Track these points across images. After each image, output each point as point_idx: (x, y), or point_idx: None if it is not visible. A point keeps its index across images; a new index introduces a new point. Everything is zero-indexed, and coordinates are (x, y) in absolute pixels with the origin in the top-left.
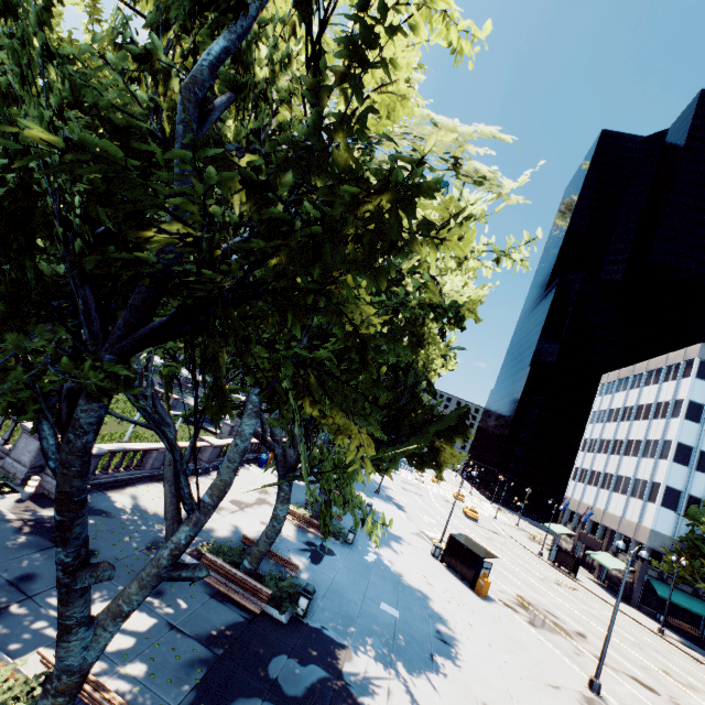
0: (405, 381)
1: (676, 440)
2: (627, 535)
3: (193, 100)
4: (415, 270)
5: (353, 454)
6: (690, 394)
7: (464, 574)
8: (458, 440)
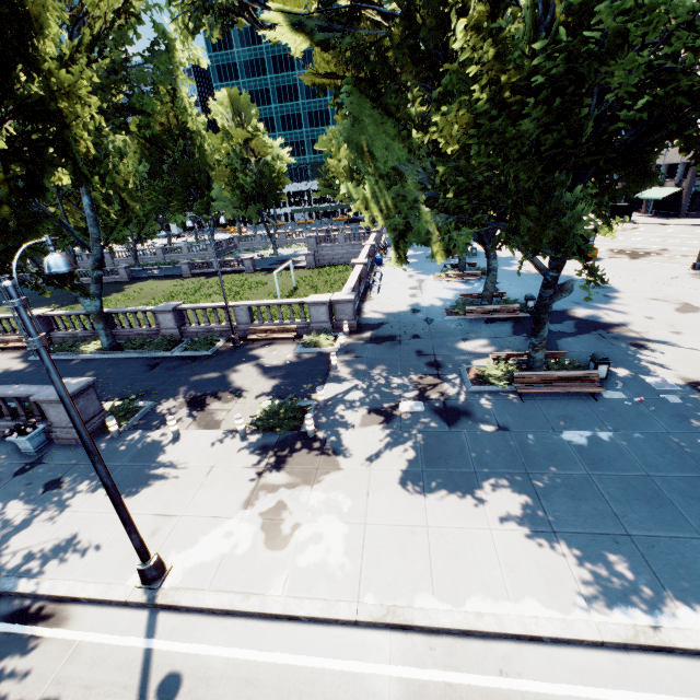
0: None
1: None
2: (674, 163)
3: None
4: None
5: None
6: None
7: (574, 254)
8: None
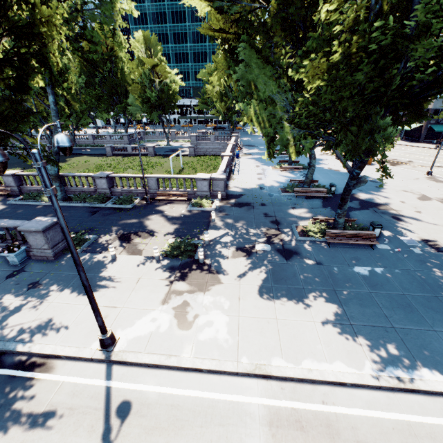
0: None
1: None
2: None
3: None
4: None
5: None
6: None
7: None
8: None
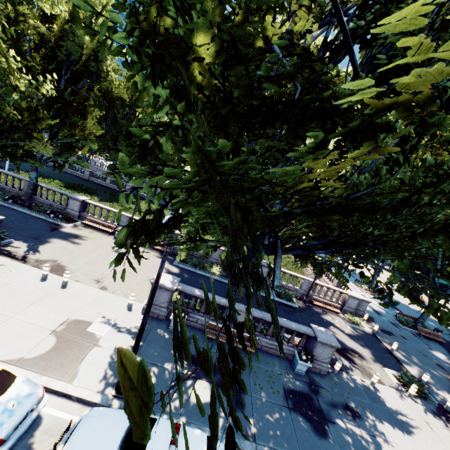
0: None
1: None
2: None
3: None
4: None
5: None
6: None
7: None
8: None
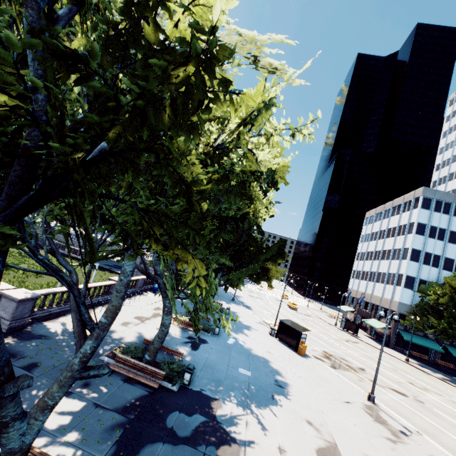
0: (243, 227)
1: (411, 247)
2: (385, 307)
3: (35, 8)
4: (238, 146)
5: (190, 276)
6: (418, 219)
7: (290, 343)
8: (280, 261)
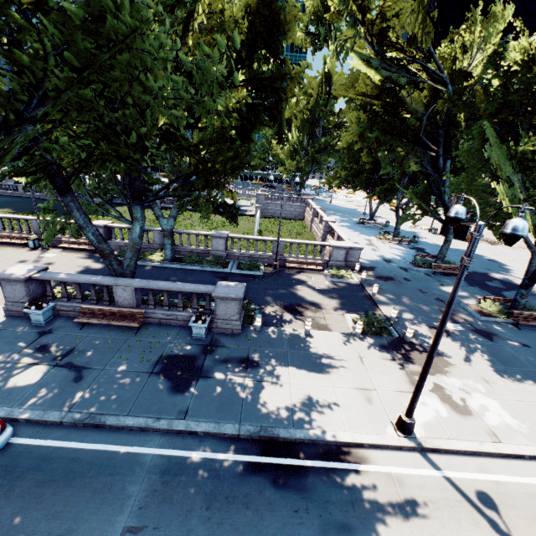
0: None
1: None
2: None
3: None
4: None
5: None
6: None
7: (457, 236)
8: None
